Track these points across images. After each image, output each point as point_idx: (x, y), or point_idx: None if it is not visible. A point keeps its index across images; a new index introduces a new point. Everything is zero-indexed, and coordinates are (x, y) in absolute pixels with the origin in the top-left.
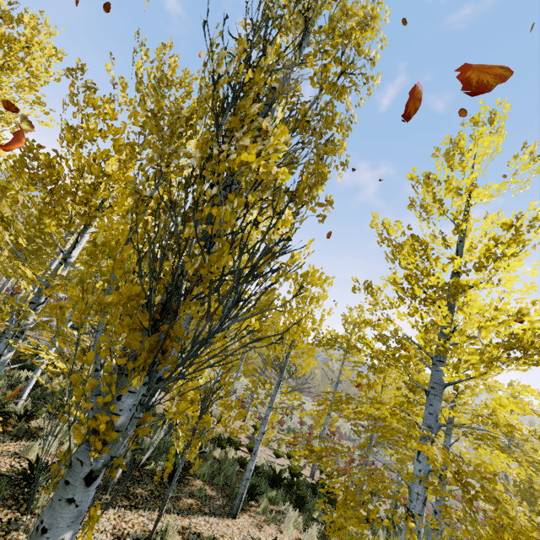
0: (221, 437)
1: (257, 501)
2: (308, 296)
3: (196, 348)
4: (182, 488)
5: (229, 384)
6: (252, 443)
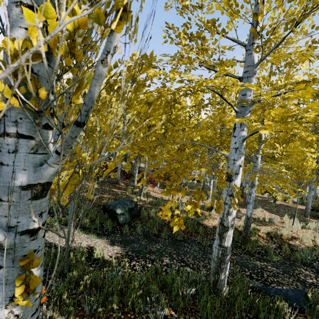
0: None
1: None
2: None
3: None
4: None
5: None
6: None
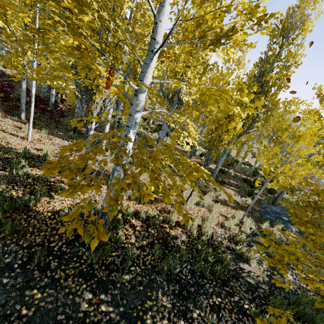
0: (244, 162)
1: (256, 178)
2: (288, 111)
3: (244, 131)
4: (232, 168)
5: (249, 140)
6: (257, 167)
